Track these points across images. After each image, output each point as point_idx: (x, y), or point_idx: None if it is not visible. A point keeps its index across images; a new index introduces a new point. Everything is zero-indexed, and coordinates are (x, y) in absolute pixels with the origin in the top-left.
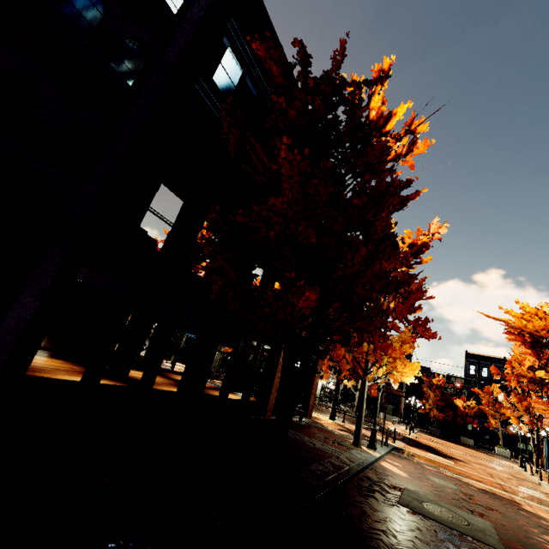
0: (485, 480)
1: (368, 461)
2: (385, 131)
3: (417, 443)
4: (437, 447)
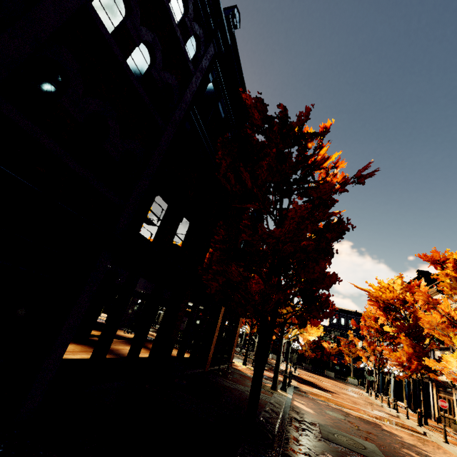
0: (354, 408)
1: (289, 403)
2: (322, 167)
3: (303, 380)
4: (315, 382)
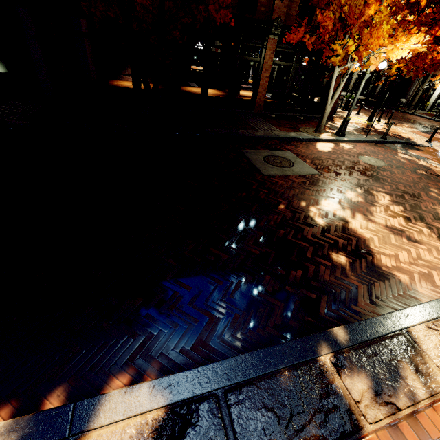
0: None
1: (290, 137)
2: None
3: None
4: None
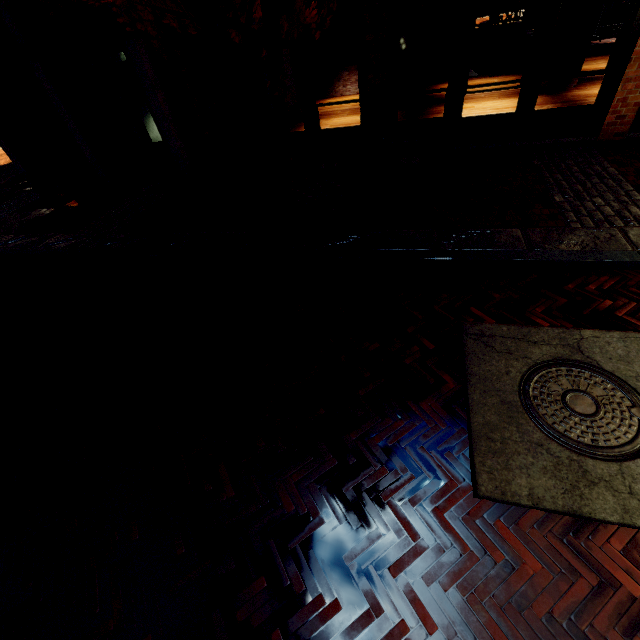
0: None
1: None
2: None
3: None
4: None
